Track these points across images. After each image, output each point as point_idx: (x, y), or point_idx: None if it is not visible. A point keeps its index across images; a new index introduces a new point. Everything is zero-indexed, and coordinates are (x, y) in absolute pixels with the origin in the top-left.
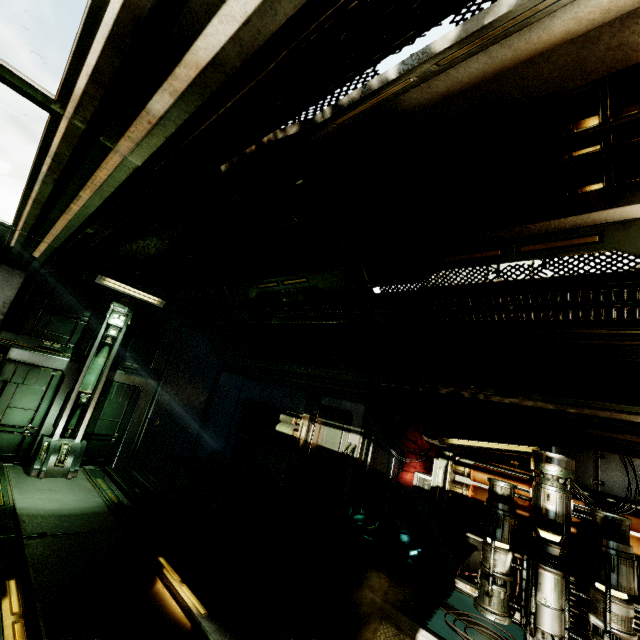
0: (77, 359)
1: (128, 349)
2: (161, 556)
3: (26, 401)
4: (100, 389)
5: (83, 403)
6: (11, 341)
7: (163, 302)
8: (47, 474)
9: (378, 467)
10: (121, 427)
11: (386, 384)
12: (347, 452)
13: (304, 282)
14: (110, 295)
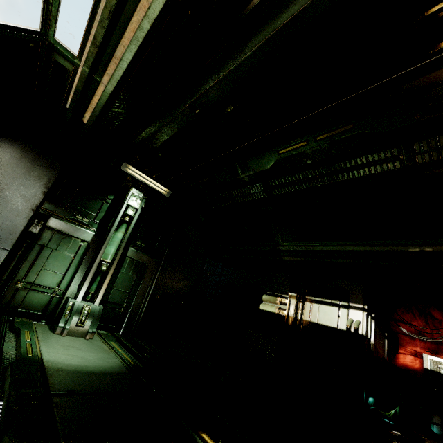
0: (100, 233)
1: (139, 230)
2: (202, 432)
3: (57, 265)
4: (117, 260)
5: (103, 271)
6: (51, 211)
7: (169, 192)
8: (69, 333)
9: (377, 347)
10: (129, 298)
11: (417, 249)
12: (354, 327)
13: (348, 130)
14: (129, 184)
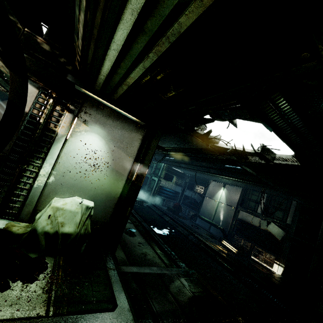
0: None
1: None
2: None
3: None
4: None
5: None
6: None
7: None
8: None
9: None
10: None
11: None
12: None
13: None
14: None
